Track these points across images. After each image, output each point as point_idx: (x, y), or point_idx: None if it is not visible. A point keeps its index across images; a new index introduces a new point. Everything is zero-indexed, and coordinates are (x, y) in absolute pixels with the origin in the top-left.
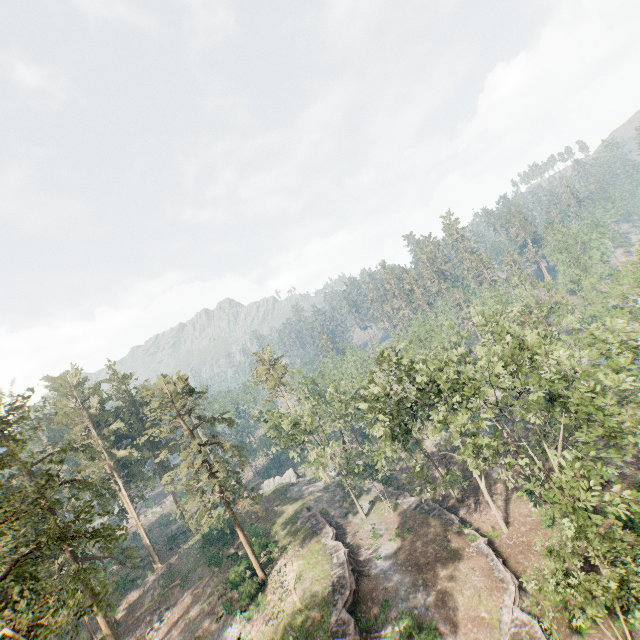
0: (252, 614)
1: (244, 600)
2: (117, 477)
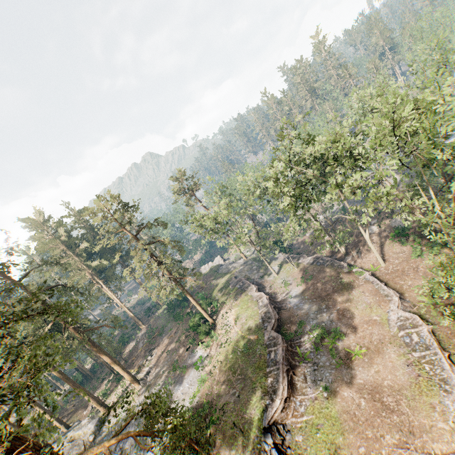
0: (209, 343)
1: (202, 336)
2: (97, 279)
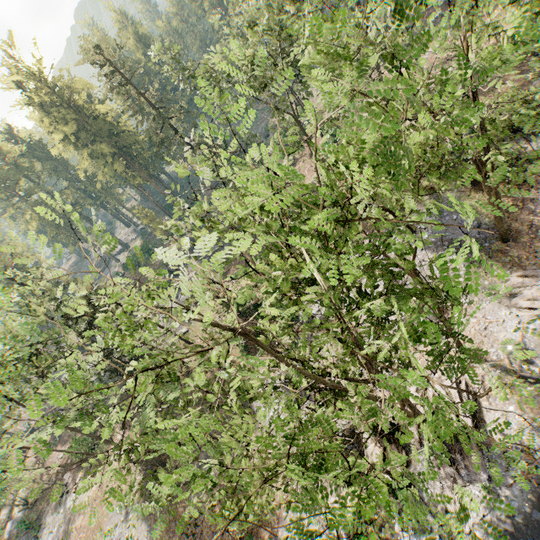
0: None
1: None
2: None
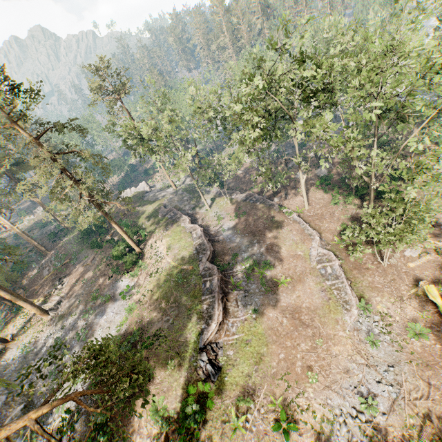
0: (137, 273)
1: (128, 266)
2: None
